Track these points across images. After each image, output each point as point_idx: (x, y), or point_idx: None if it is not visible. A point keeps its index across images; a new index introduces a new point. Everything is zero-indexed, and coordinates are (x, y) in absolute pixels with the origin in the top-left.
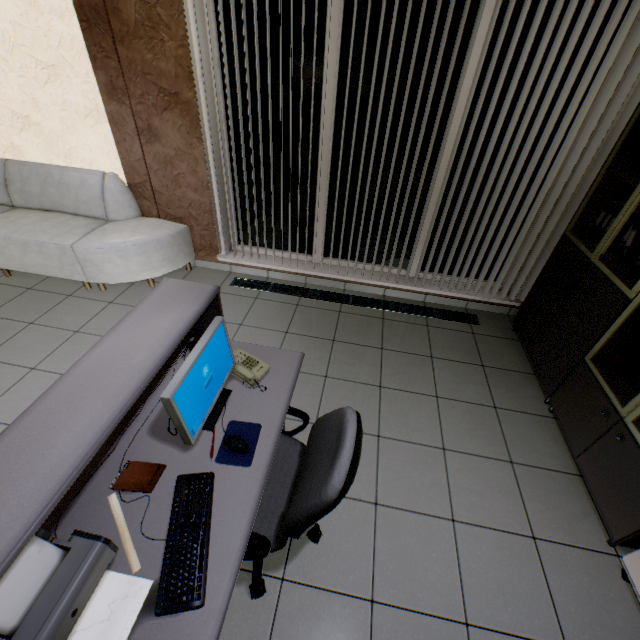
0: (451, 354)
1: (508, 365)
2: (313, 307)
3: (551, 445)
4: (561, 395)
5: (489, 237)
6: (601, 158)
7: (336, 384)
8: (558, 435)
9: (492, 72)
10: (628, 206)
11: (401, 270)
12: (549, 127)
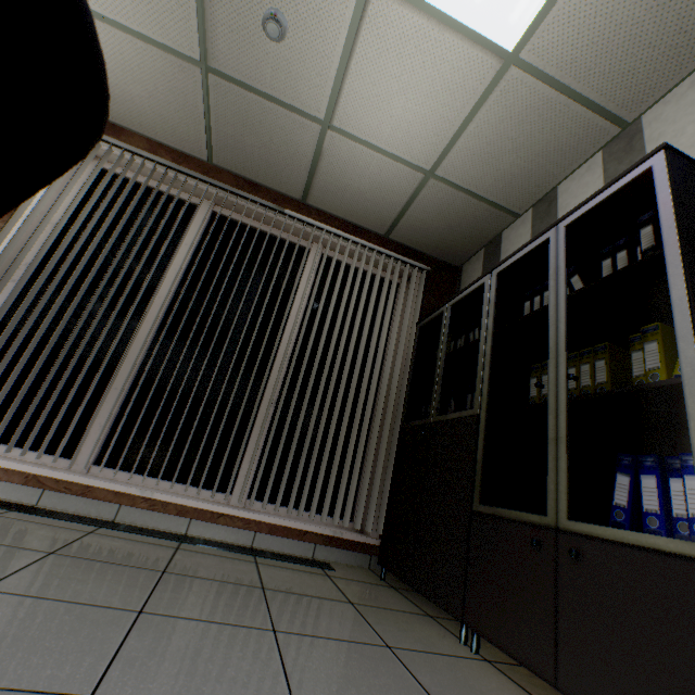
0: (298, 587)
1: (389, 604)
2: (32, 521)
3: (508, 694)
4: (475, 590)
5: (331, 434)
6: (407, 370)
7: (7, 600)
8: (508, 680)
9: (317, 290)
10: (438, 368)
11: (221, 494)
12: (364, 338)
